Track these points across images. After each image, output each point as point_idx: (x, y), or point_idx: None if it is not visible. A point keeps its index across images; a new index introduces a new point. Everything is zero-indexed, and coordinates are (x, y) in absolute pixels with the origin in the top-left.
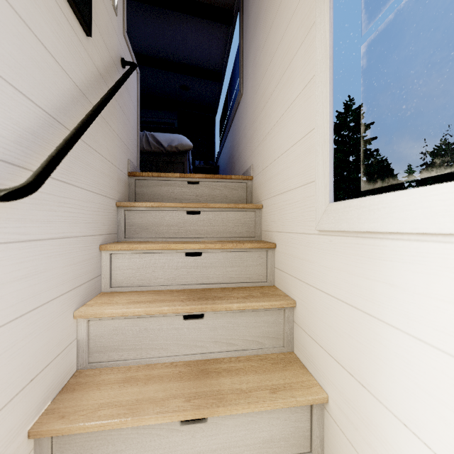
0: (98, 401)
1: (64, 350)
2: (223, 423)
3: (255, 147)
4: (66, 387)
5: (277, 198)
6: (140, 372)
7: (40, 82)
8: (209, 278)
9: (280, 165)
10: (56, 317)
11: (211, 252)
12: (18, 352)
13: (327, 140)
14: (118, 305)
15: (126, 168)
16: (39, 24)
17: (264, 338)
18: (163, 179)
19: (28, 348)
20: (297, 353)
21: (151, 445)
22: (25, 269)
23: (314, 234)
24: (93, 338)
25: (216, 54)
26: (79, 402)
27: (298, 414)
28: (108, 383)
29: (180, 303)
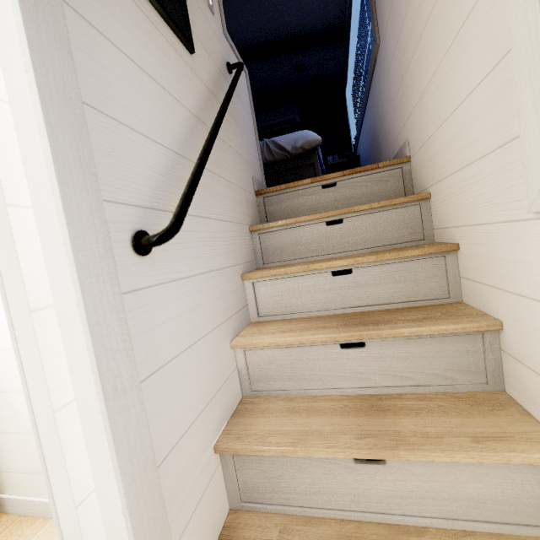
0: (266, 427)
1: (228, 378)
2: (408, 468)
3: (407, 113)
4: (236, 412)
5: (453, 179)
6: (301, 403)
7: (162, 122)
8: (366, 299)
9: (453, 128)
10: (216, 347)
11: (363, 267)
12: (193, 379)
13: (539, 60)
14: (269, 334)
15: (252, 187)
16: (150, 63)
17: (455, 372)
18: (293, 190)
19: (200, 375)
20: (512, 393)
21: (325, 478)
22: (184, 304)
23: (527, 220)
24: (252, 367)
25: (334, 4)
26: (249, 427)
27: (522, 474)
28: (272, 411)
29: (334, 330)
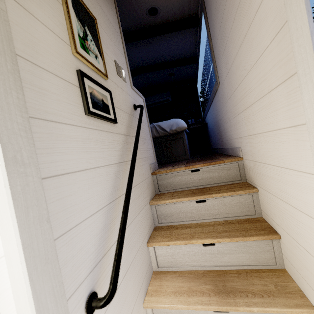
0: None
1: None
2: None
3: (240, 135)
4: None
5: (275, 199)
6: None
7: (100, 192)
8: (224, 261)
9: (273, 173)
10: None
11: (222, 242)
12: None
13: None
14: (167, 296)
15: (150, 171)
16: (93, 158)
17: None
18: (174, 172)
19: None
20: None
21: None
22: (116, 312)
23: None
24: None
25: (190, 47)
26: None
27: None
28: None
29: (208, 299)
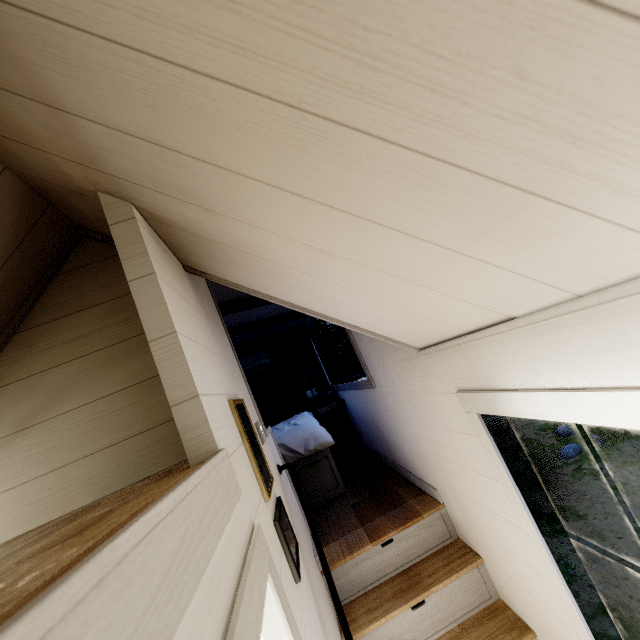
0: None
1: None
2: None
3: (433, 475)
4: None
5: (512, 583)
6: None
7: None
8: None
9: (501, 552)
10: None
11: None
12: None
13: (581, 624)
14: None
15: (319, 571)
16: None
17: None
18: (356, 557)
19: None
20: None
21: None
22: None
23: None
24: None
25: None
26: None
27: None
28: None
29: None
